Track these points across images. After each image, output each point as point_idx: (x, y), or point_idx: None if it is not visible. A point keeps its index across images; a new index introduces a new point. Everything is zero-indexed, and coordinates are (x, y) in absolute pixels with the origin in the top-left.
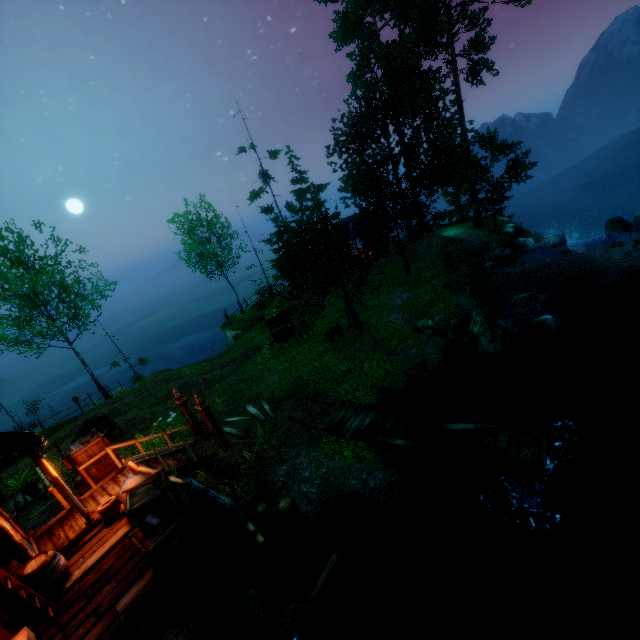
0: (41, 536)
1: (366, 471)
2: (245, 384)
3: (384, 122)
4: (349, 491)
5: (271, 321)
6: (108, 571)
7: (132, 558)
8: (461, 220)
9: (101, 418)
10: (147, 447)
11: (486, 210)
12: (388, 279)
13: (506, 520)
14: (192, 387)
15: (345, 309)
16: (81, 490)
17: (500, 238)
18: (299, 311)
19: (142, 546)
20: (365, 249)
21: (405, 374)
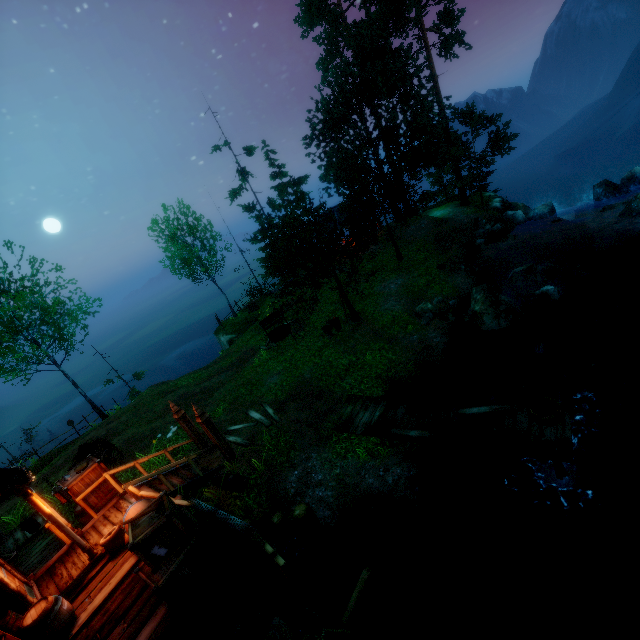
0: (42, 577)
1: (382, 467)
2: (245, 389)
3: (360, 106)
4: (367, 491)
5: (265, 321)
6: (117, 611)
7: (142, 593)
8: (446, 200)
9: (97, 441)
10: (149, 466)
11: (470, 187)
12: (380, 266)
13: (534, 503)
14: (190, 398)
15: (340, 301)
16: (83, 520)
17: (489, 213)
18: (293, 308)
19: (151, 581)
20: (355, 237)
21: (410, 361)
